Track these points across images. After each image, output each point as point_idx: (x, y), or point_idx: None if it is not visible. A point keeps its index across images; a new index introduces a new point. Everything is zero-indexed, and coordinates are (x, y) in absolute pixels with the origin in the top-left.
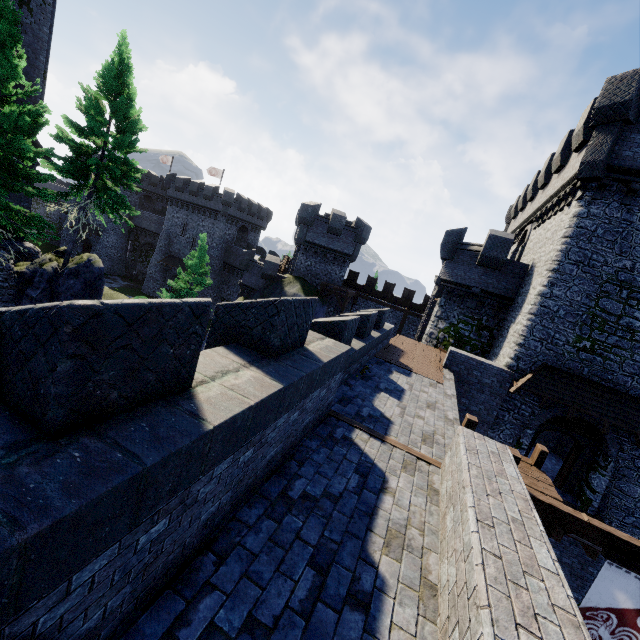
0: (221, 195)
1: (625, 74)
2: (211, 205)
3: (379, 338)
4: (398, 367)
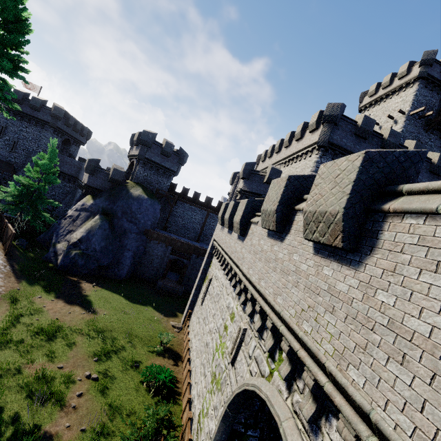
0: (50, 108)
1: (335, 104)
2: (38, 115)
3: None
4: None
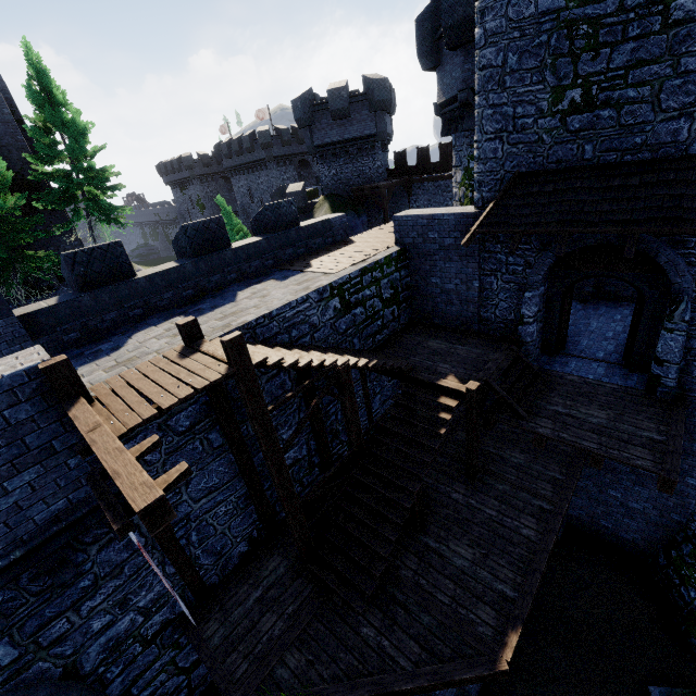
0: (258, 139)
1: None
2: (256, 156)
3: (258, 245)
4: (289, 272)
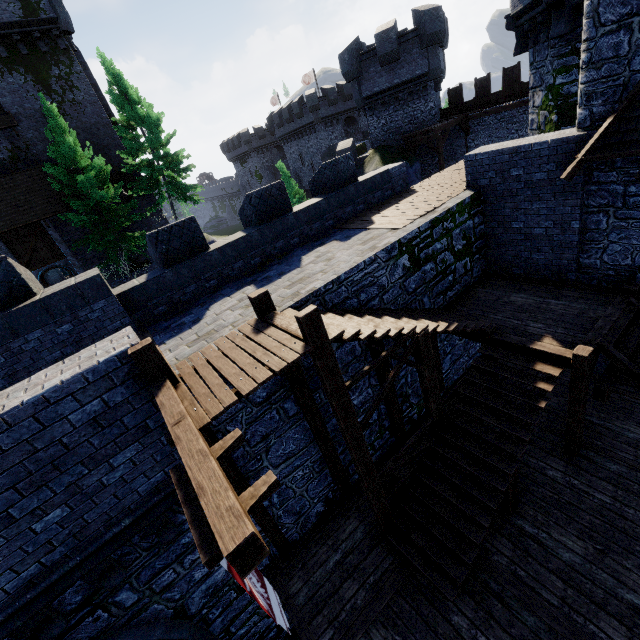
0: (306, 104)
1: None
2: (305, 121)
3: (318, 206)
4: (351, 231)
